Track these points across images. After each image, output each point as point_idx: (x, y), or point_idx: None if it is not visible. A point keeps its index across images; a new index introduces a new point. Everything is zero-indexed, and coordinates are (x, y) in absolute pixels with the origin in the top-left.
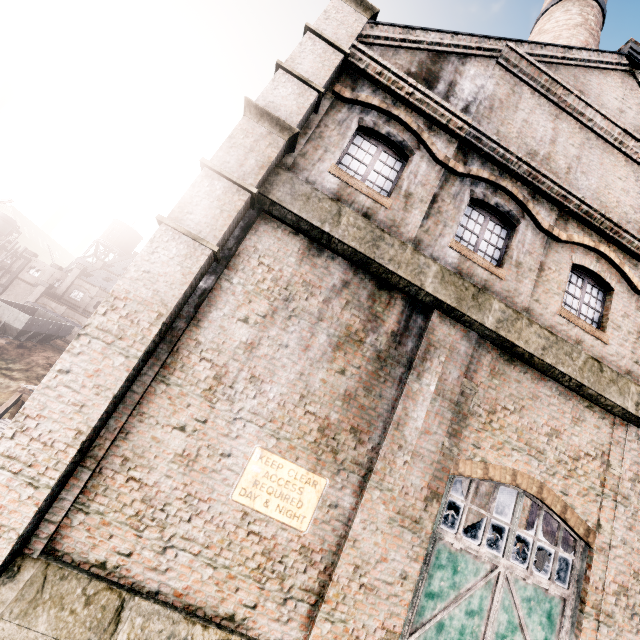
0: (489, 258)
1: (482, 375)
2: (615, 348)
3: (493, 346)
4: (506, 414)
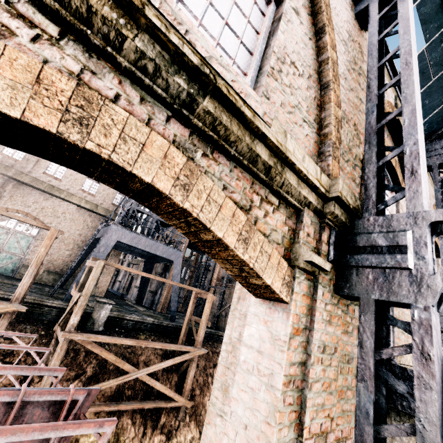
0: (19, 157)
1: (9, 188)
2: (64, 183)
3: (15, 181)
4: (17, 197)
